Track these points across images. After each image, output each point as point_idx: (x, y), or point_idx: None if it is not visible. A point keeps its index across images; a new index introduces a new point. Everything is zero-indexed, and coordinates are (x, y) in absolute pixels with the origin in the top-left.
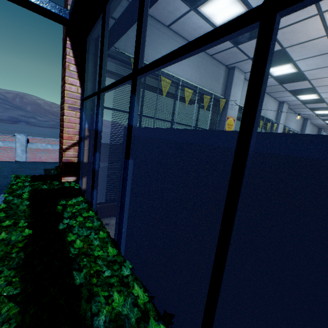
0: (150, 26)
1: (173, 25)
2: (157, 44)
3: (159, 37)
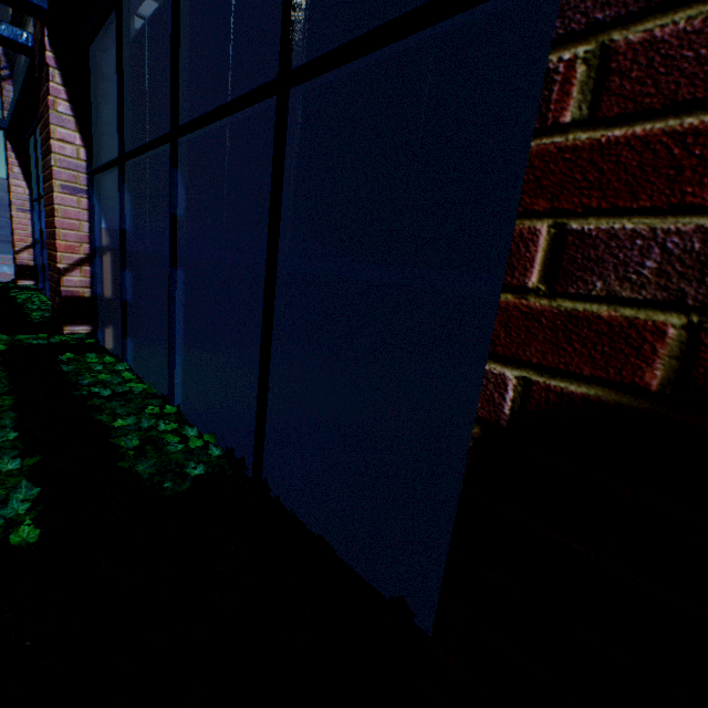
0: None
1: None
2: None
3: None
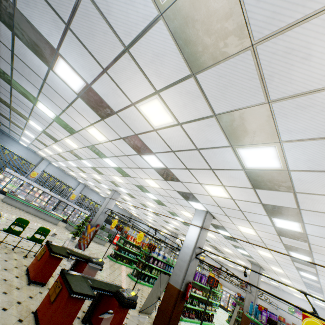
0: (12, 140)
1: (19, 142)
2: (12, 144)
3: (14, 143)
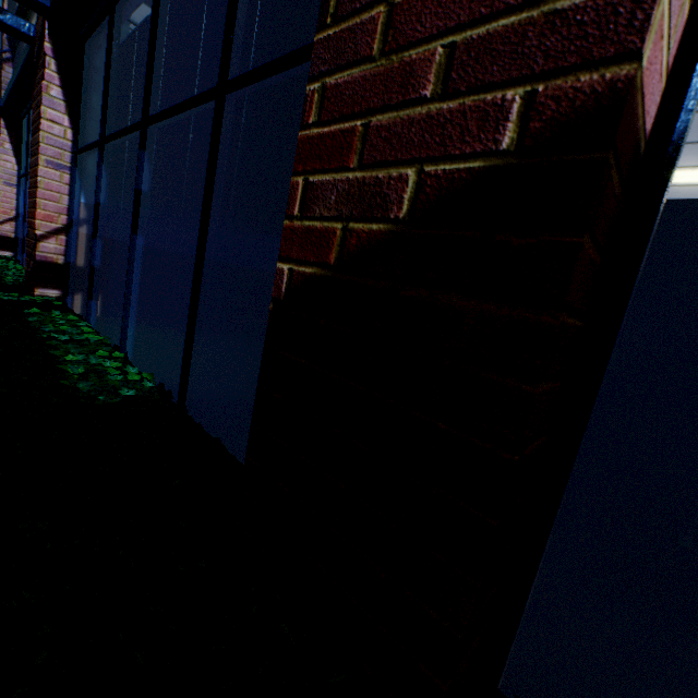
0: None
1: None
2: None
3: None
